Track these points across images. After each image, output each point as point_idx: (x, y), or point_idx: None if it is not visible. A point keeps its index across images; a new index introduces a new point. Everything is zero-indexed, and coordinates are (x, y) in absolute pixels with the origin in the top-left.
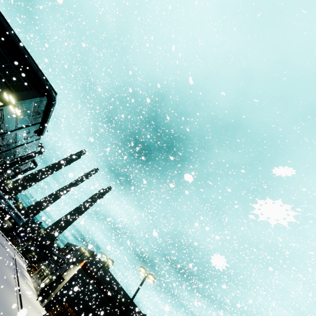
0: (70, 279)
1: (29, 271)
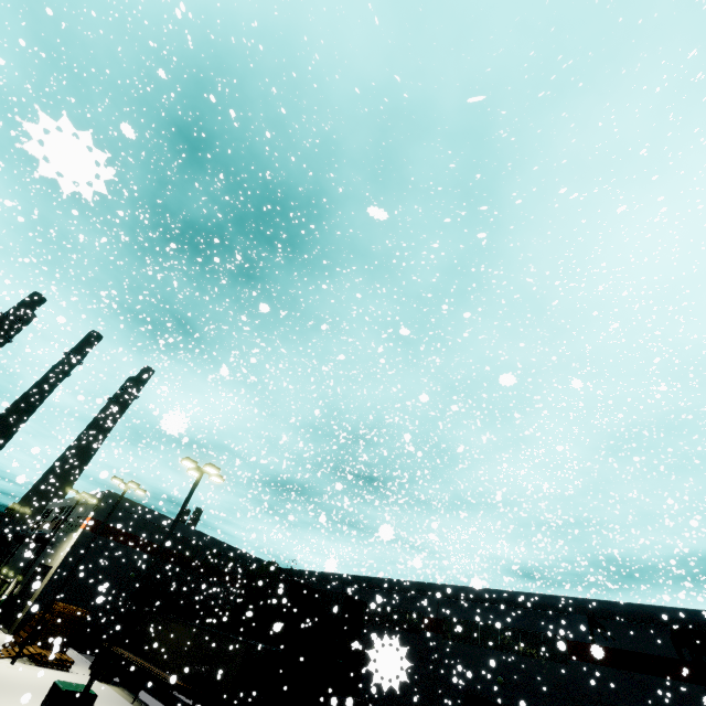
0: (63, 560)
1: None
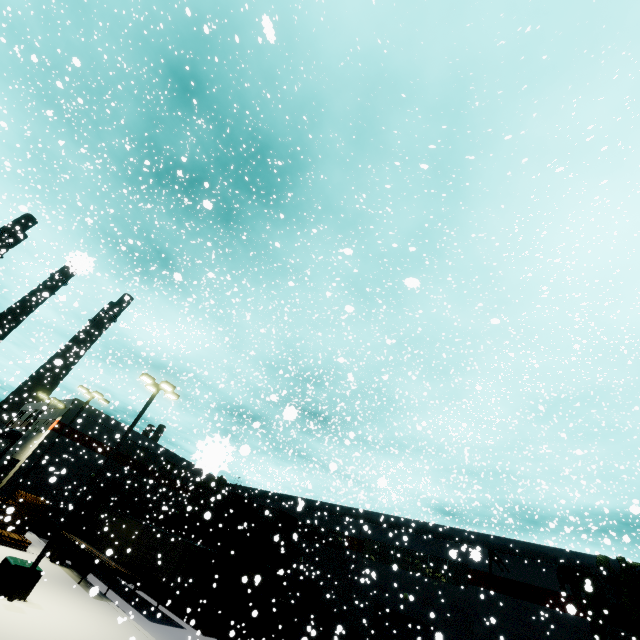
0: (30, 456)
1: None
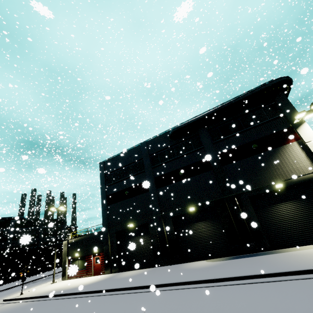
0: None
1: None
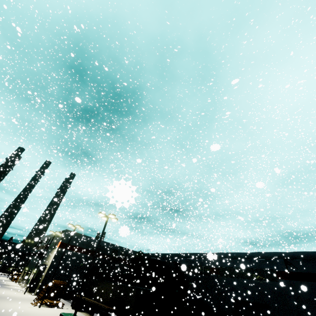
0: (52, 261)
1: (12, 280)
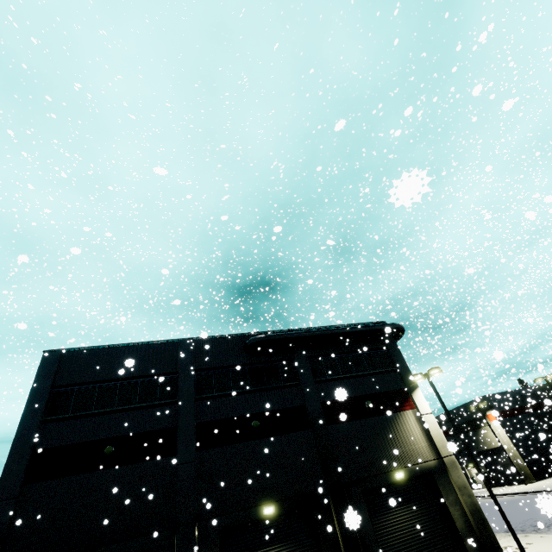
0: (509, 439)
1: None
